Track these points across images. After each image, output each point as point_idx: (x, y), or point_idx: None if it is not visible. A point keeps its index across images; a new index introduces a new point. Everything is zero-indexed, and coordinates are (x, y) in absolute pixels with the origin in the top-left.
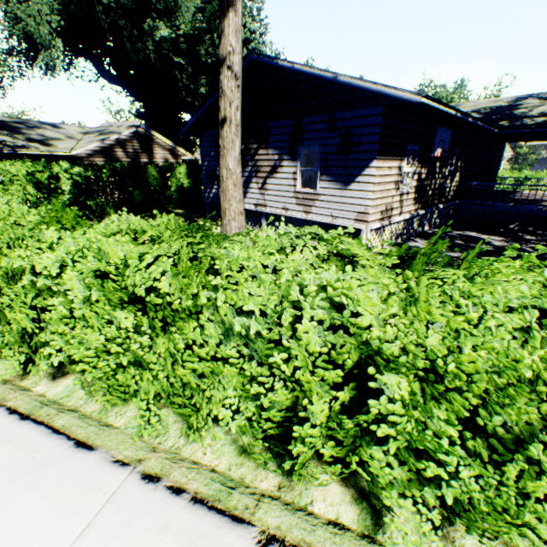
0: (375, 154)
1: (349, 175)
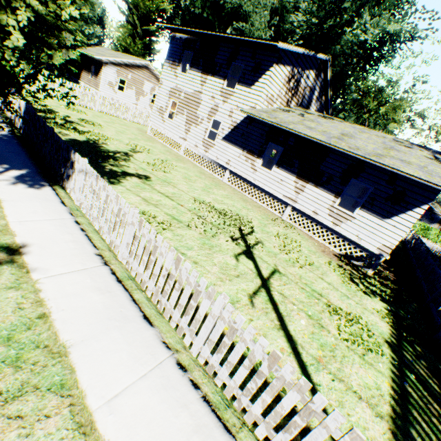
0: (436, 223)
1: (429, 223)
